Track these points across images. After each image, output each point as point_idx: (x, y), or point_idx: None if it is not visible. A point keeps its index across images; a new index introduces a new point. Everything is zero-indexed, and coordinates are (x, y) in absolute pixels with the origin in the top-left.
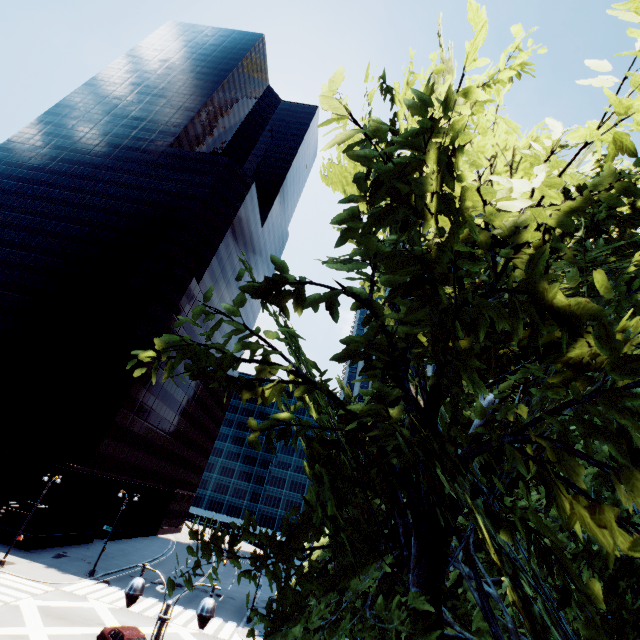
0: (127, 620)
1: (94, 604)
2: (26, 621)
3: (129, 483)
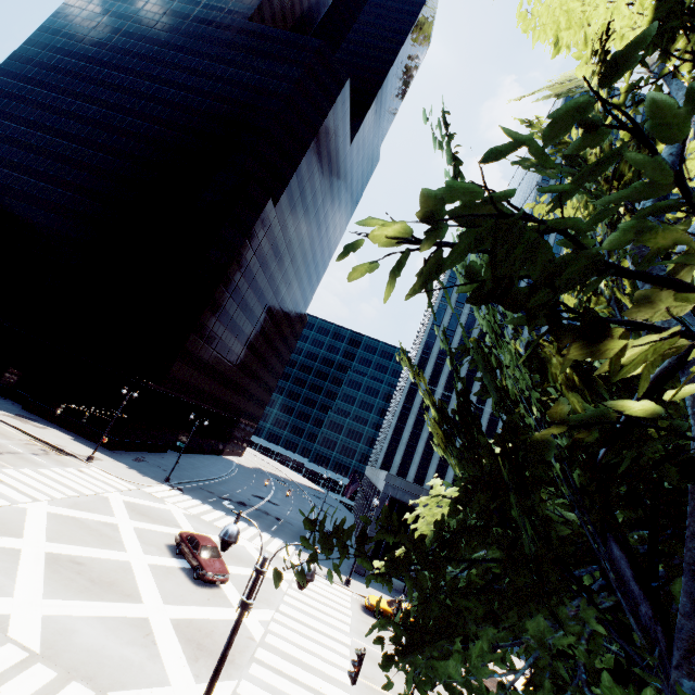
0: (200, 527)
1: (171, 507)
2: (115, 512)
3: (198, 406)
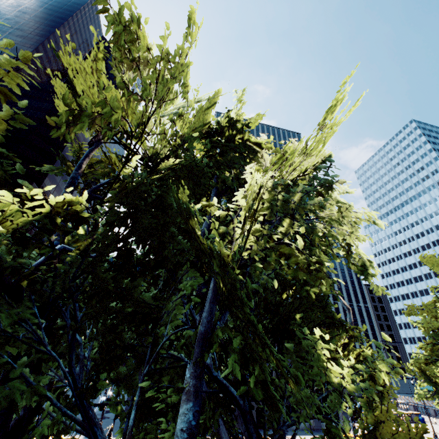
0: None
1: None
2: None
3: None
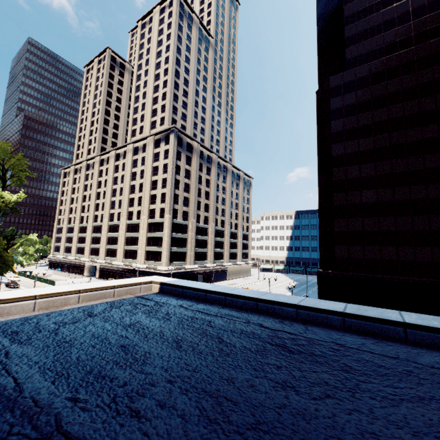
0: None
1: None
2: None
3: None
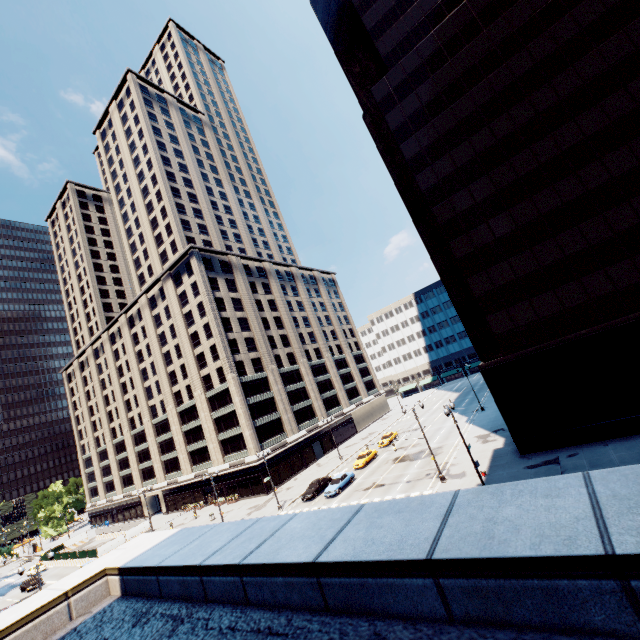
0: None
1: None
2: None
3: None
